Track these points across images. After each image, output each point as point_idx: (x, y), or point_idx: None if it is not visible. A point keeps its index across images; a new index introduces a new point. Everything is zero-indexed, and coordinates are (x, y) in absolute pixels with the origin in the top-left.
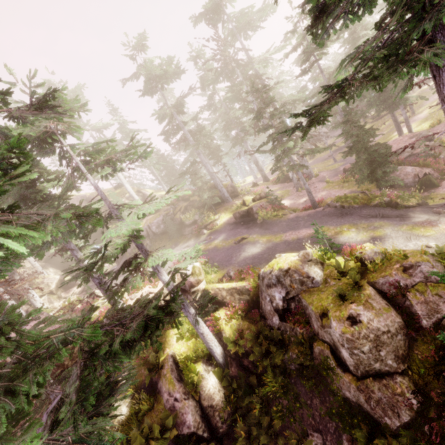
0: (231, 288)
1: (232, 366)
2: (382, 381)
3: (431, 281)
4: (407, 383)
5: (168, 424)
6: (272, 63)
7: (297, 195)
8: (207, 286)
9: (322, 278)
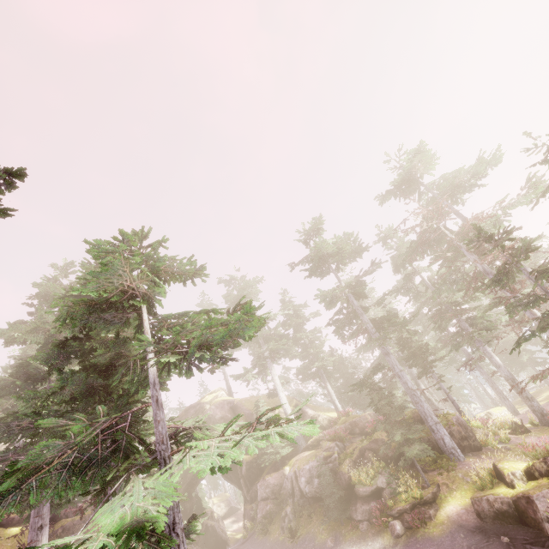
0: None
1: None
2: None
3: None
4: None
5: None
6: (509, 221)
7: None
8: None
9: None
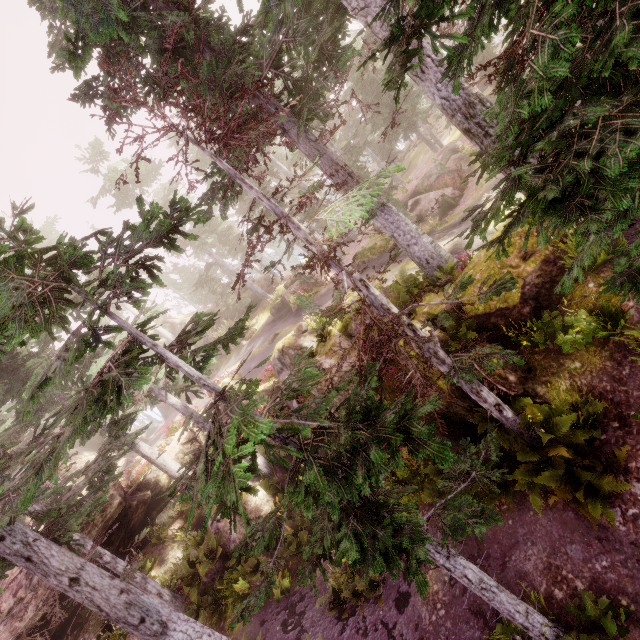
0: (260, 391)
1: (277, 471)
2: None
3: None
4: None
5: (213, 545)
6: None
7: None
8: None
9: (315, 345)
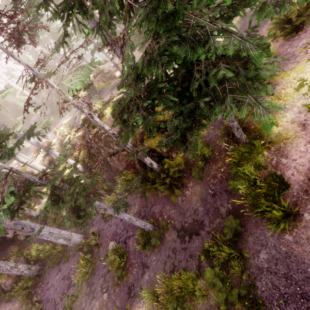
0: (78, 136)
1: (87, 171)
2: (115, 156)
3: None
4: (124, 153)
5: None
6: None
7: None
8: None
9: None
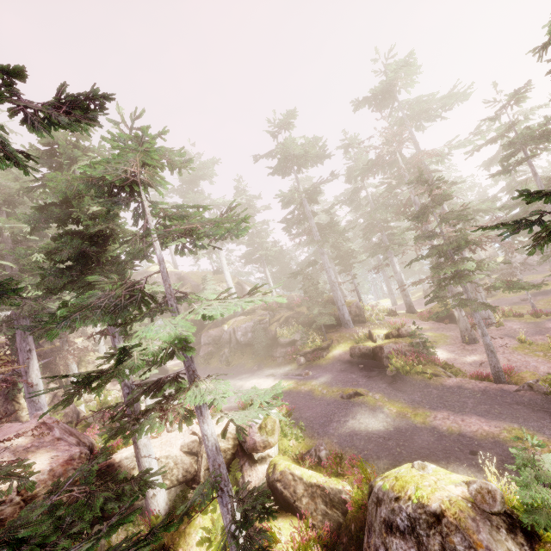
0: (314, 483)
1: None
2: None
3: None
4: None
5: None
6: (449, 160)
7: (462, 347)
8: (277, 459)
9: None
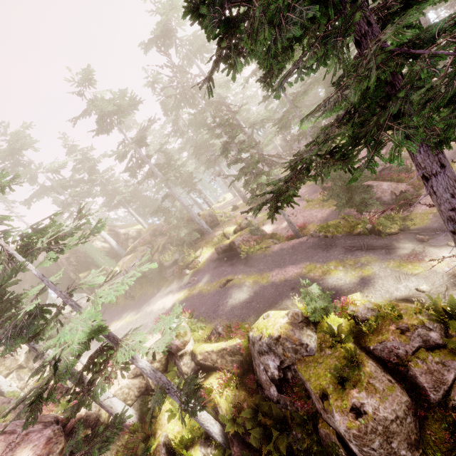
0: (221, 349)
1: (233, 444)
2: None
3: (431, 346)
4: None
5: None
6: (233, 84)
7: (279, 217)
8: (195, 347)
9: (316, 343)
